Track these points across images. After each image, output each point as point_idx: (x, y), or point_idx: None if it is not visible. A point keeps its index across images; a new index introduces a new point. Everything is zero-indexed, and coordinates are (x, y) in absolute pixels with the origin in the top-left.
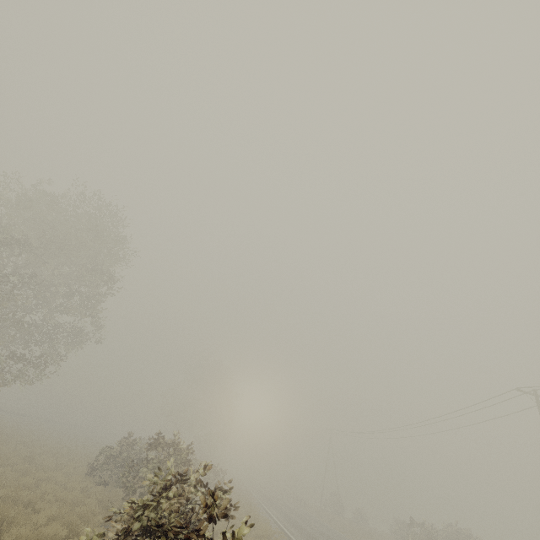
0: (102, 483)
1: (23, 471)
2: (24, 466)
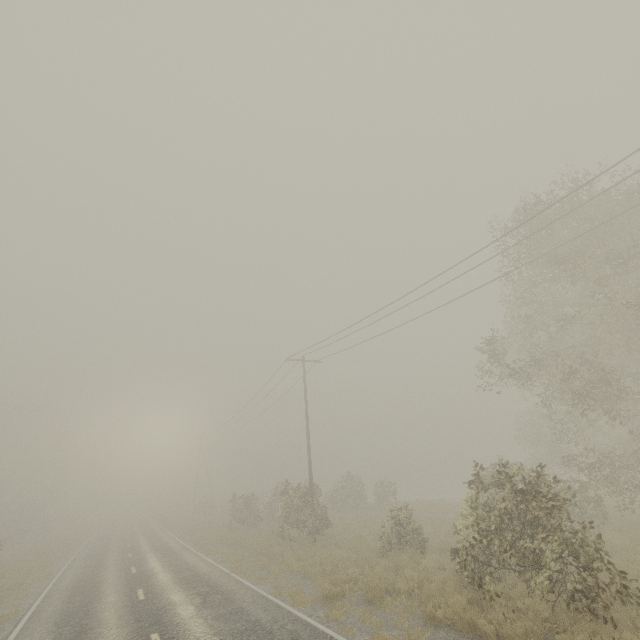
0: None
1: None
2: None
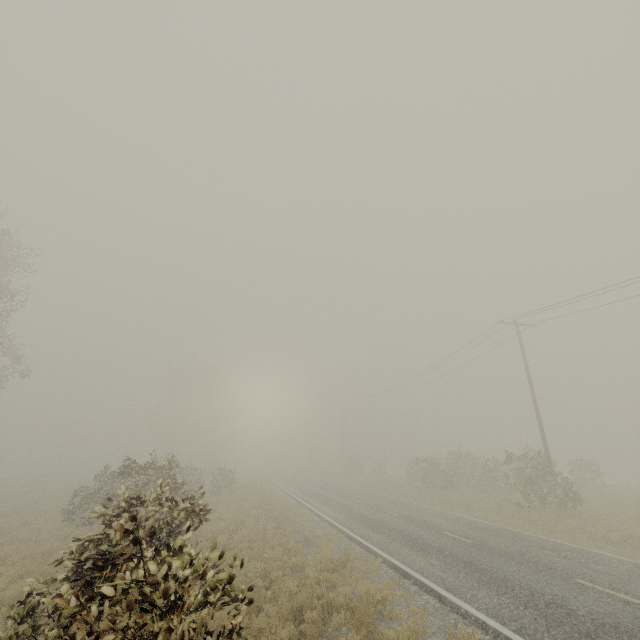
0: (86, 523)
1: None
2: None
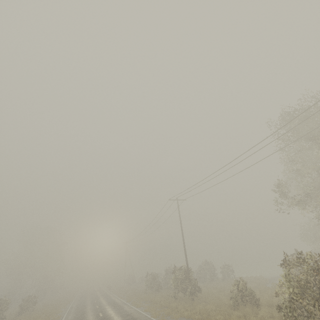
0: None
1: None
2: None
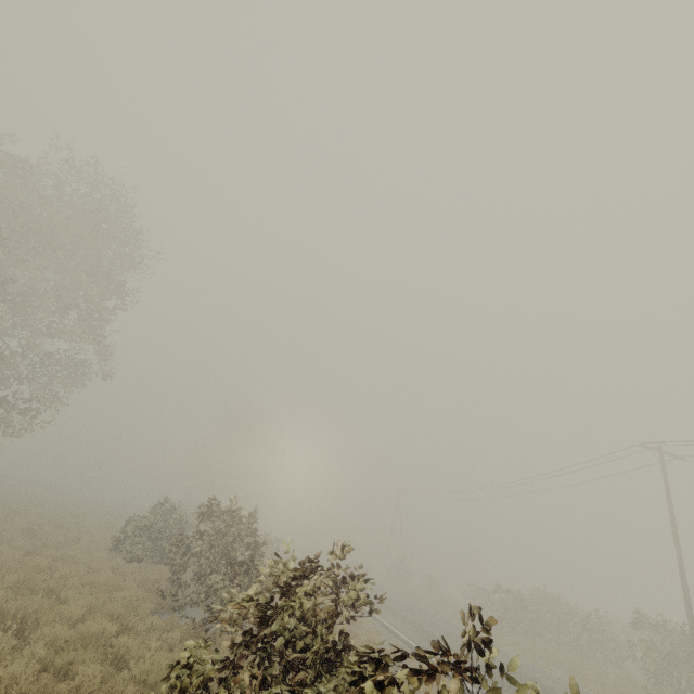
0: (133, 559)
1: (26, 548)
2: (26, 542)
